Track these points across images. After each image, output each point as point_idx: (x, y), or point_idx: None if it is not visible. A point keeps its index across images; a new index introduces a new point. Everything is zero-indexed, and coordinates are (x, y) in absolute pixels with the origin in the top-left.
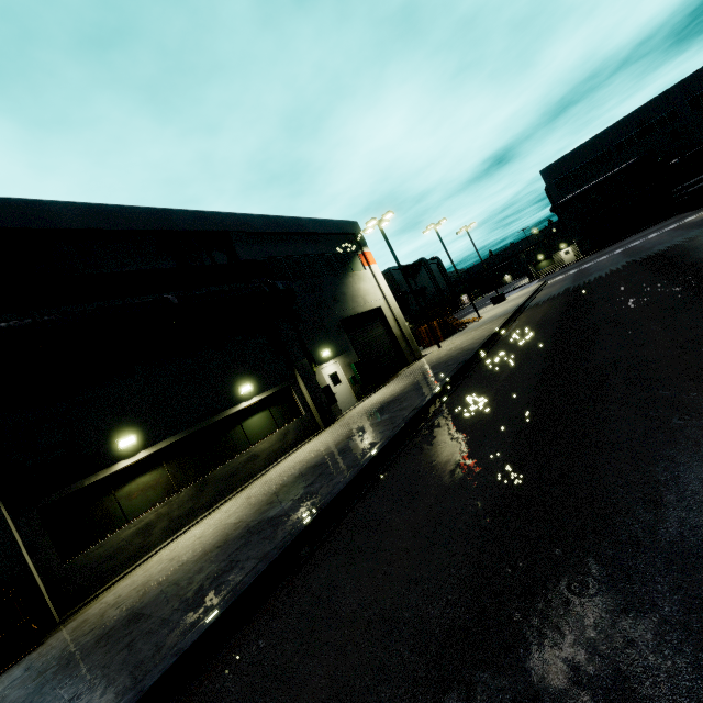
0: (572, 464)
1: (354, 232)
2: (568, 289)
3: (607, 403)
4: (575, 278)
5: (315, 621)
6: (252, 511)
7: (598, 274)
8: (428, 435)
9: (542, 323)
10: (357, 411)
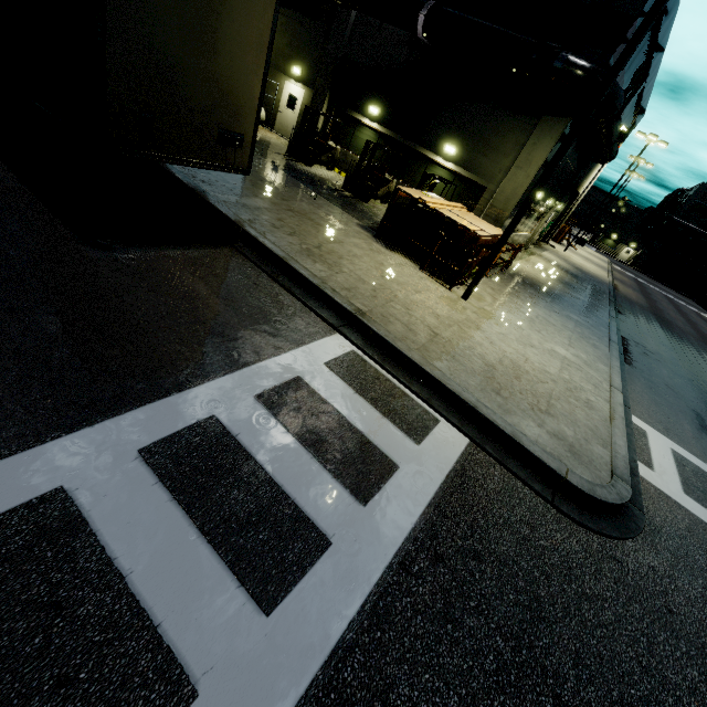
0: (699, 372)
1: (635, 125)
2: (640, 292)
3: (702, 367)
4: (638, 285)
5: (645, 353)
6: (560, 284)
7: (657, 299)
8: (626, 320)
9: (641, 305)
10: (549, 259)
